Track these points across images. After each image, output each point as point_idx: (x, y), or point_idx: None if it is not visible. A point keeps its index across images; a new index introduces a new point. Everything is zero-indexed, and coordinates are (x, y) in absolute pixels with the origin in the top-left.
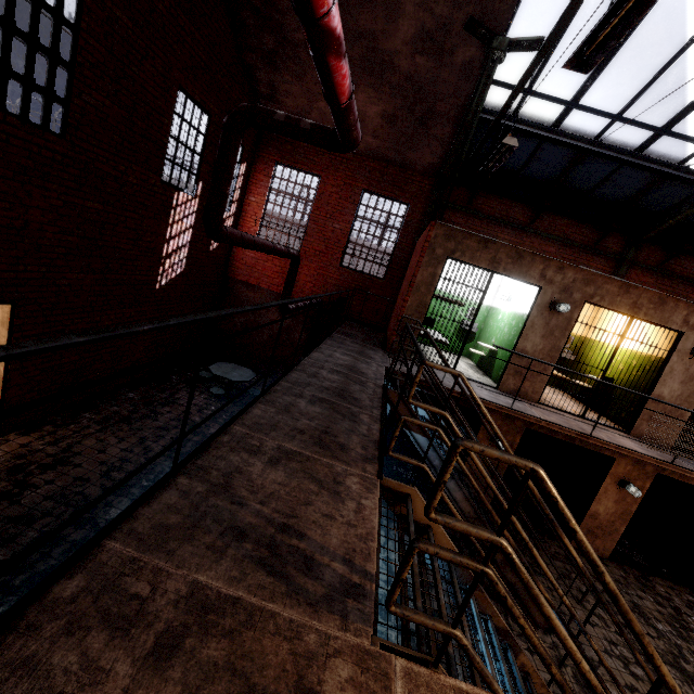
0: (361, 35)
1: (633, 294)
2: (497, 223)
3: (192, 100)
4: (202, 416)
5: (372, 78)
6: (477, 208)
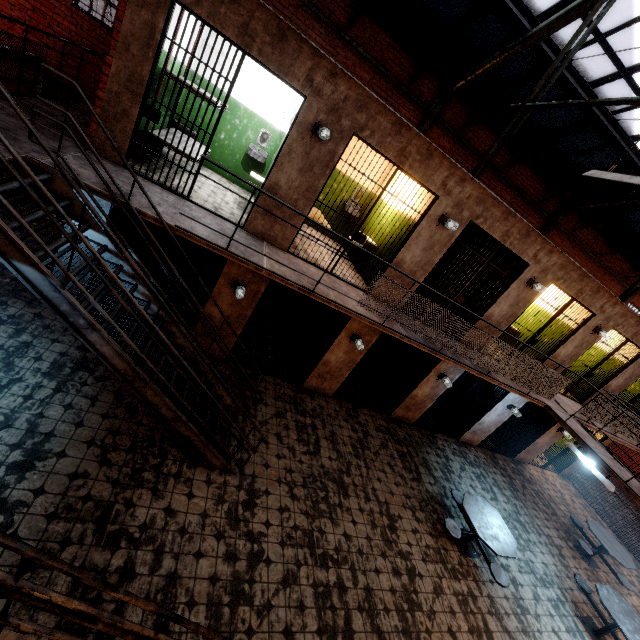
0: None
1: (405, 137)
2: (309, 12)
3: None
4: None
5: None
6: None
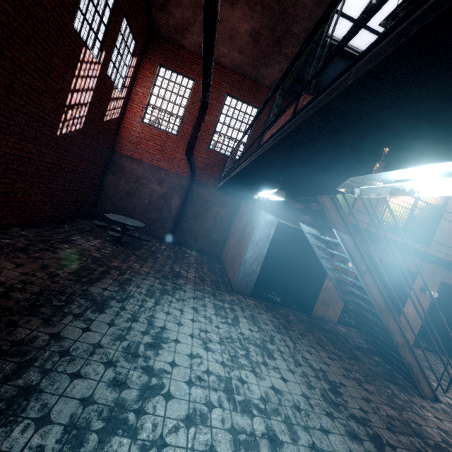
0: None
1: None
2: None
3: None
4: (101, 254)
5: None
6: None
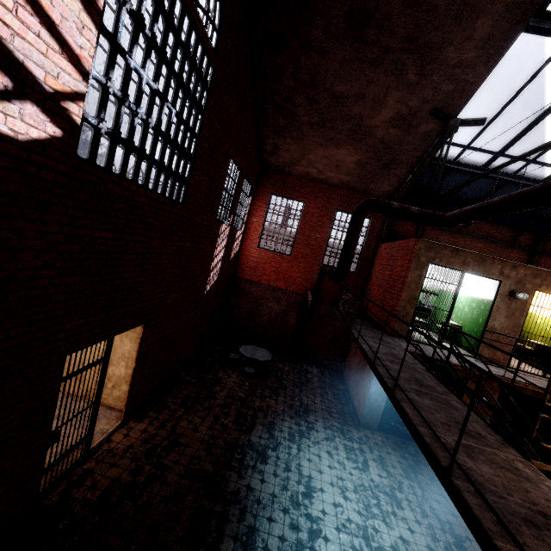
0: (352, 117)
1: None
2: (437, 229)
3: (235, 163)
4: (244, 392)
5: (354, 141)
6: None
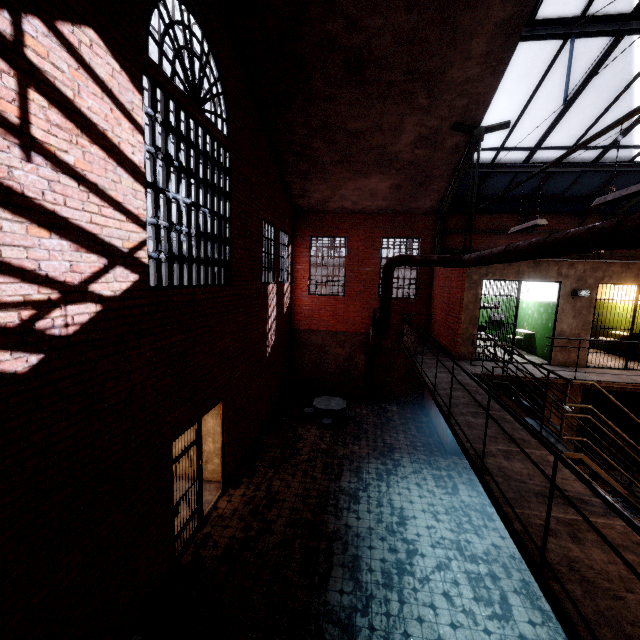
0: (374, 148)
1: (634, 268)
2: (493, 233)
3: (267, 223)
4: (326, 444)
5: (382, 169)
6: (474, 227)
